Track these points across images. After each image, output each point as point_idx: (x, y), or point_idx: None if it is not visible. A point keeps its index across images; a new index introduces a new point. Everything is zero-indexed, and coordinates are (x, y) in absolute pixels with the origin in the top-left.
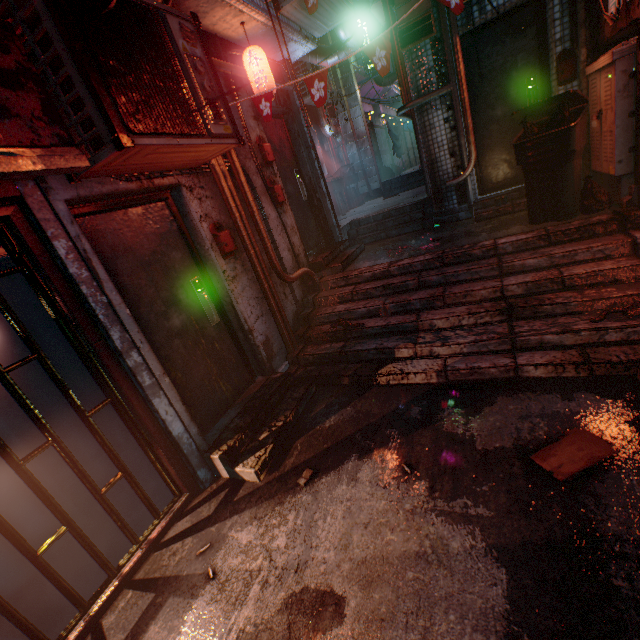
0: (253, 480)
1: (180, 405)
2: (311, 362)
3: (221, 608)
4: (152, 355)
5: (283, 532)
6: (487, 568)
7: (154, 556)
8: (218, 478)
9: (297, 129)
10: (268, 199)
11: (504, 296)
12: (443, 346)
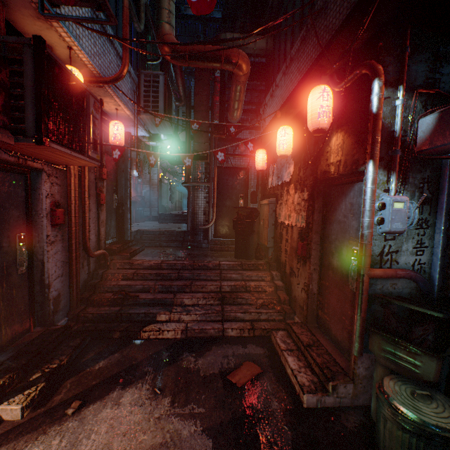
0: (14, 418)
1: None
2: (90, 319)
3: None
4: None
5: None
6: (202, 441)
7: None
8: None
9: (124, 167)
10: (94, 199)
11: (221, 291)
12: (187, 315)
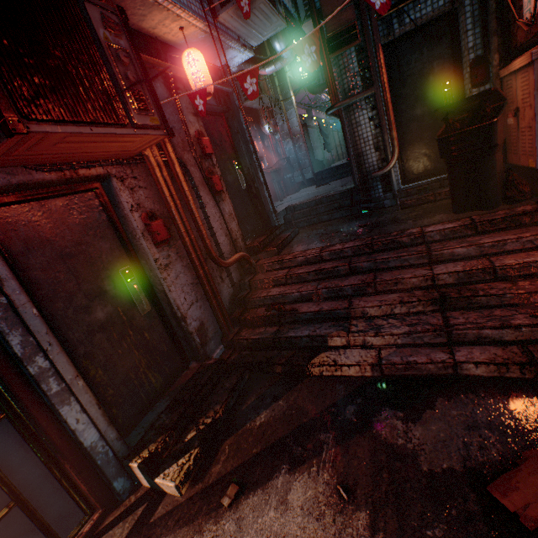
0: (174, 493)
1: (96, 409)
2: (245, 346)
3: None
4: (63, 357)
5: None
6: None
7: None
8: (138, 487)
9: (236, 126)
10: (206, 188)
11: (435, 284)
12: (376, 336)
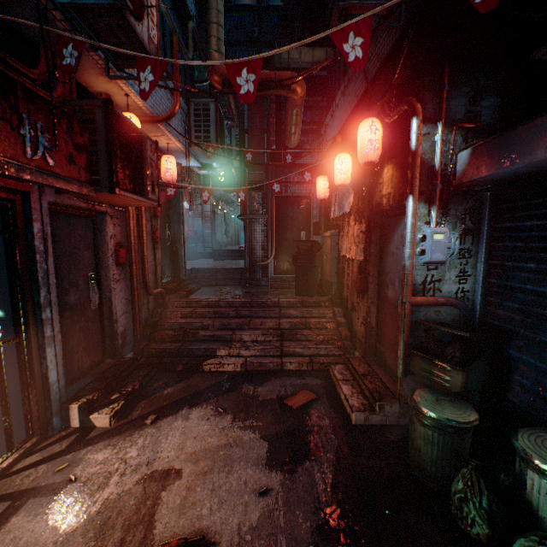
0: (104, 425)
1: (61, 359)
2: (154, 354)
3: (86, 493)
4: (57, 315)
5: (135, 448)
6: (260, 443)
7: (3, 481)
8: (67, 428)
9: (176, 202)
10: (150, 237)
11: (280, 328)
12: (246, 350)
